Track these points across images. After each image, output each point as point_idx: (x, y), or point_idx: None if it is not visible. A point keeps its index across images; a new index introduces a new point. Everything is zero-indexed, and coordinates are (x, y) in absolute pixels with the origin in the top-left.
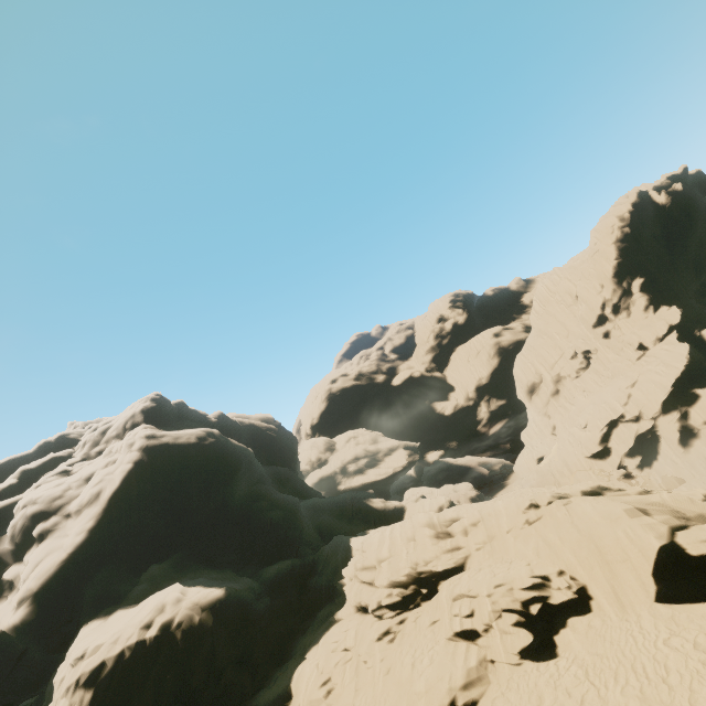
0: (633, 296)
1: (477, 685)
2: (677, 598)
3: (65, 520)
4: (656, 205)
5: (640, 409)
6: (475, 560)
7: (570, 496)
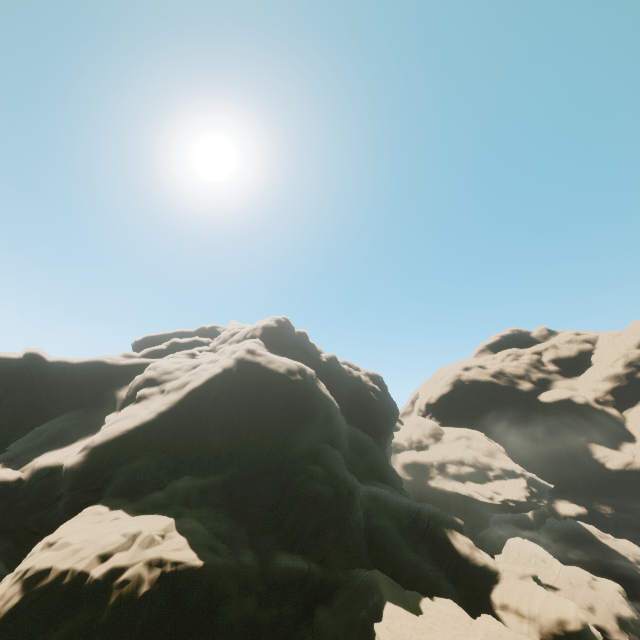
0: None
1: None
2: None
3: (159, 394)
4: None
5: None
6: None
7: None
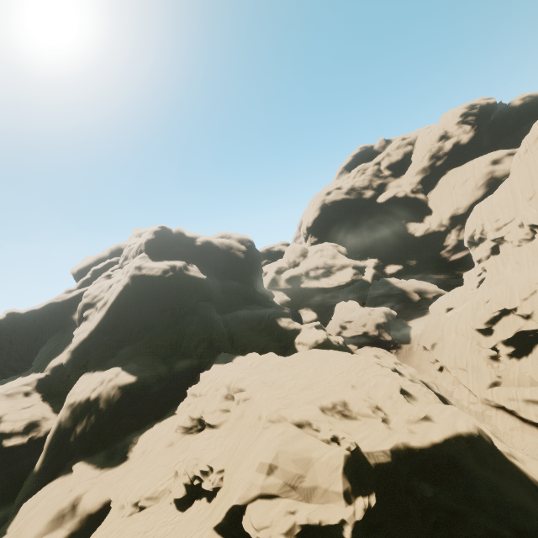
0: None
1: (153, 500)
2: (228, 532)
3: (95, 311)
4: None
5: (533, 310)
6: (225, 425)
7: (278, 421)
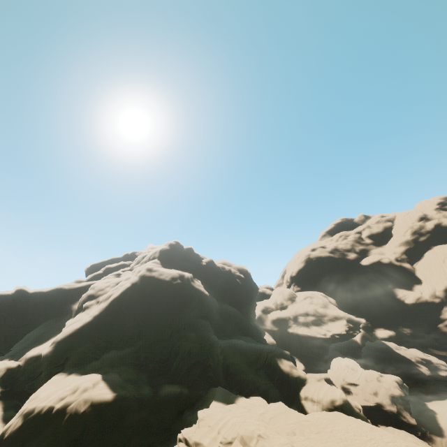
0: None
1: None
2: None
3: (96, 304)
4: None
5: None
6: None
7: None
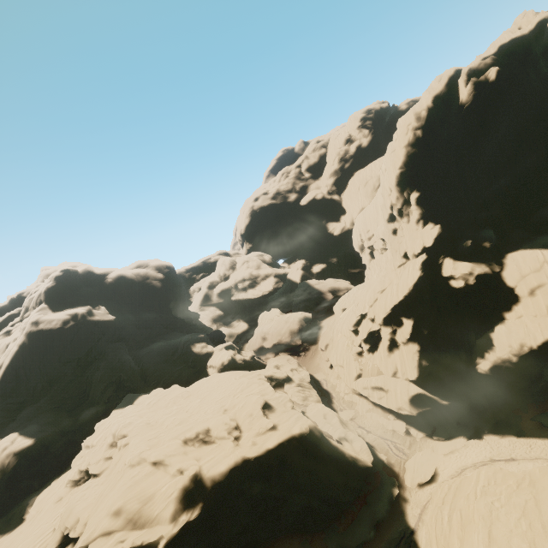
0: (411, 207)
1: None
2: None
3: None
4: (459, 101)
5: (375, 315)
6: (105, 473)
7: (137, 464)
